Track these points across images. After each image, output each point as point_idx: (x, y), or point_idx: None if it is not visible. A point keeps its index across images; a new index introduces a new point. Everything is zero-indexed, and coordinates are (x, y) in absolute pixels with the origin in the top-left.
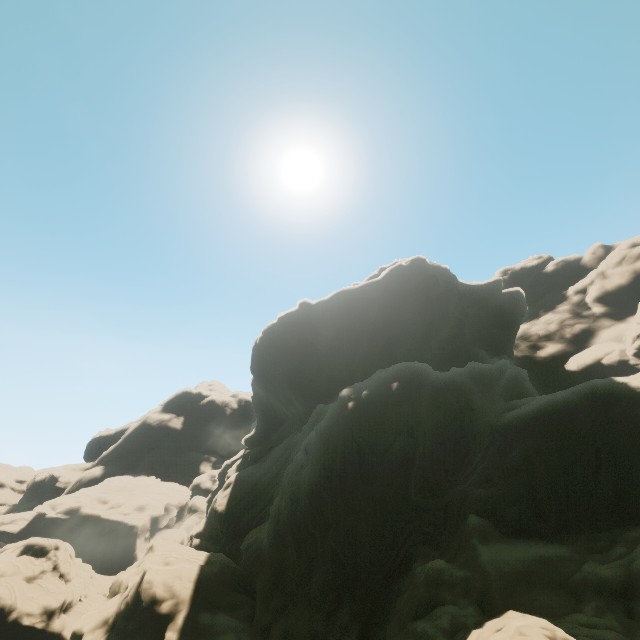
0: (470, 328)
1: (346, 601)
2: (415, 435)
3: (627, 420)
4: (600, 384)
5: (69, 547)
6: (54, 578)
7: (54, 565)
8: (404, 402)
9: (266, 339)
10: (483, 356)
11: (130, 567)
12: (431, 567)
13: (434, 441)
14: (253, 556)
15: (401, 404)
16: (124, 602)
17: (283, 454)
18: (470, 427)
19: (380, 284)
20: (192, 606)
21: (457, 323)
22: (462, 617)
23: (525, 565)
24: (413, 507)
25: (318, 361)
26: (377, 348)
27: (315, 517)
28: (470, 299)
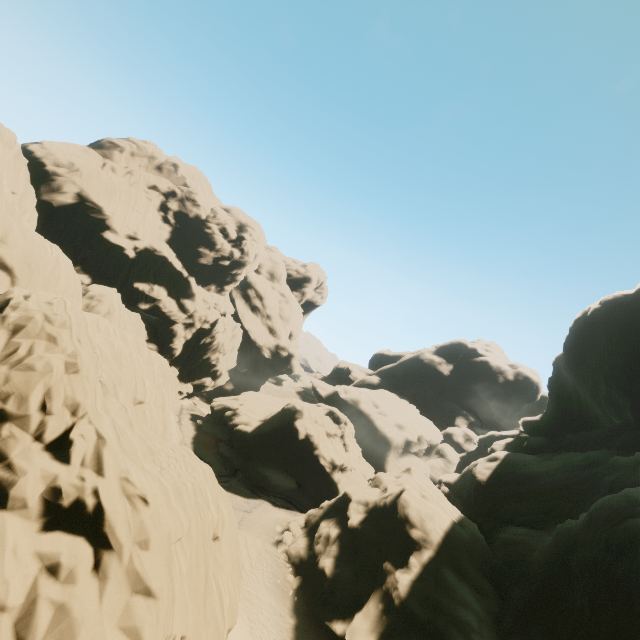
0: None
1: None
2: None
3: None
4: None
5: (352, 427)
6: (340, 443)
7: (342, 434)
8: None
9: (605, 313)
10: None
11: (390, 473)
12: None
13: None
14: (514, 557)
15: None
16: (383, 500)
17: (583, 467)
18: None
19: None
20: (438, 553)
21: None
22: None
23: None
24: None
25: None
26: None
27: None
28: None
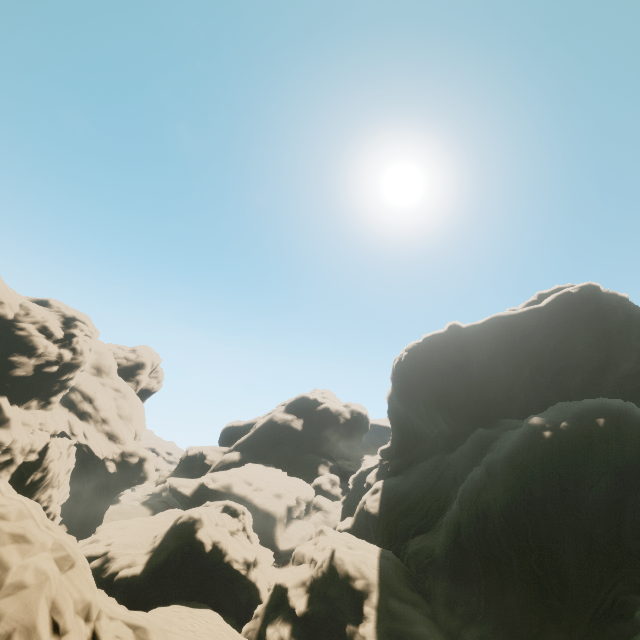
0: None
1: (552, 628)
2: (624, 477)
3: None
4: None
5: (250, 515)
6: (245, 537)
7: (243, 526)
8: (613, 440)
9: (412, 357)
10: None
11: (307, 543)
12: None
13: None
14: (425, 561)
15: (609, 441)
16: (320, 571)
17: (433, 471)
18: None
19: (543, 311)
20: (381, 590)
21: None
22: None
23: None
24: (628, 552)
25: (469, 384)
26: (543, 378)
27: (511, 537)
28: None
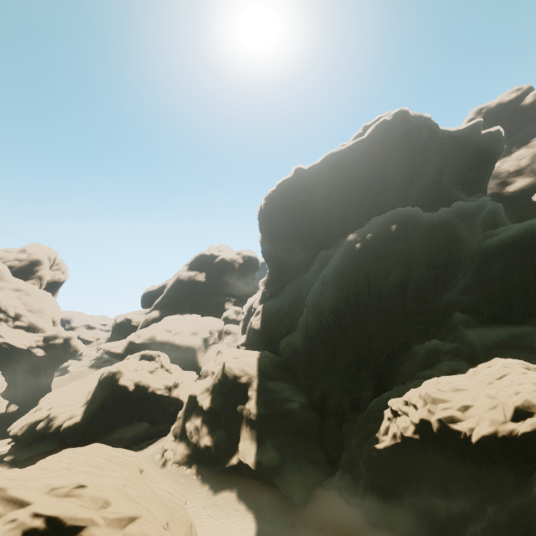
0: (448, 173)
1: (363, 369)
2: (409, 263)
3: None
4: None
5: (165, 355)
6: (164, 371)
7: (161, 365)
8: (401, 239)
9: (269, 204)
10: (461, 196)
11: (209, 363)
12: (429, 344)
13: (427, 266)
14: (290, 351)
15: (399, 241)
16: (216, 379)
17: (295, 289)
18: (456, 253)
19: (366, 142)
20: (259, 379)
21: (437, 170)
22: (457, 366)
23: (500, 338)
24: (409, 312)
25: (315, 217)
26: (366, 200)
27: (337, 323)
28: (450, 145)
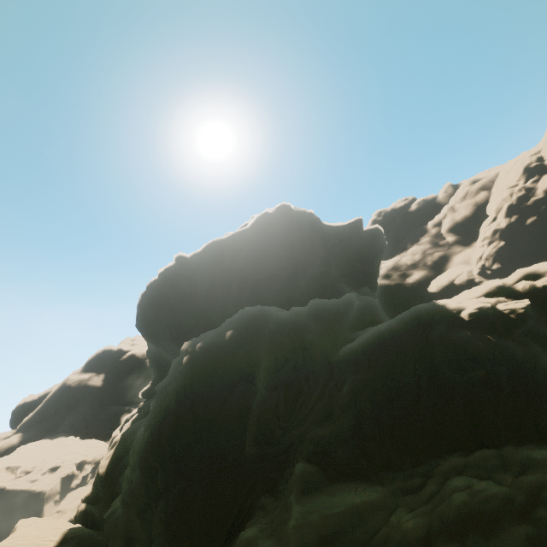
0: (337, 265)
1: None
2: (255, 381)
3: (442, 344)
4: (423, 309)
5: None
6: None
7: None
8: (239, 350)
9: (147, 295)
10: (344, 290)
11: None
12: (238, 541)
13: (266, 388)
14: (112, 526)
15: (235, 352)
16: None
17: None
18: (304, 367)
19: (249, 232)
20: None
21: (323, 262)
22: None
23: (333, 524)
24: (251, 459)
25: (196, 311)
26: (246, 293)
27: (148, 486)
28: (334, 239)
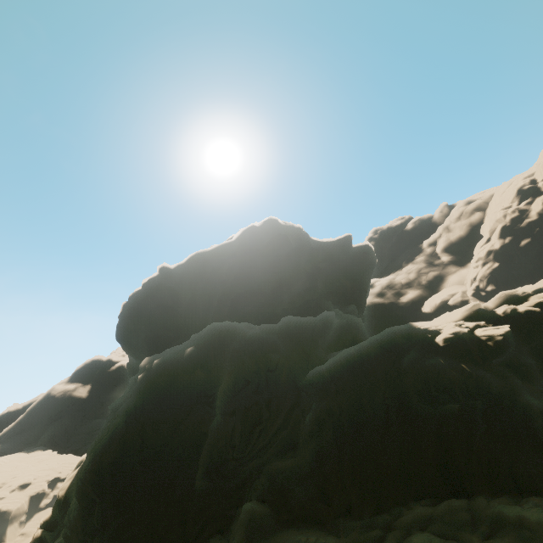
0: (324, 281)
1: None
2: (215, 404)
3: (413, 371)
4: (398, 331)
5: None
6: None
7: None
8: (198, 369)
9: (128, 306)
10: (328, 307)
11: None
12: None
13: (222, 412)
14: None
15: (194, 371)
16: None
17: None
18: (266, 391)
19: (234, 245)
20: None
21: (309, 277)
22: None
23: None
24: (201, 493)
25: (176, 324)
26: (226, 307)
27: (86, 520)
28: (322, 255)
